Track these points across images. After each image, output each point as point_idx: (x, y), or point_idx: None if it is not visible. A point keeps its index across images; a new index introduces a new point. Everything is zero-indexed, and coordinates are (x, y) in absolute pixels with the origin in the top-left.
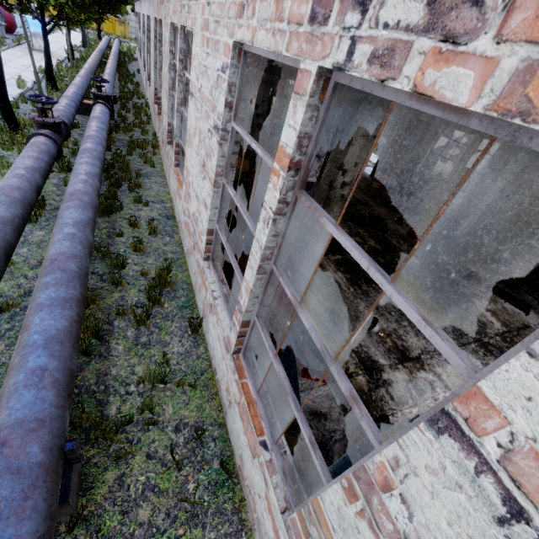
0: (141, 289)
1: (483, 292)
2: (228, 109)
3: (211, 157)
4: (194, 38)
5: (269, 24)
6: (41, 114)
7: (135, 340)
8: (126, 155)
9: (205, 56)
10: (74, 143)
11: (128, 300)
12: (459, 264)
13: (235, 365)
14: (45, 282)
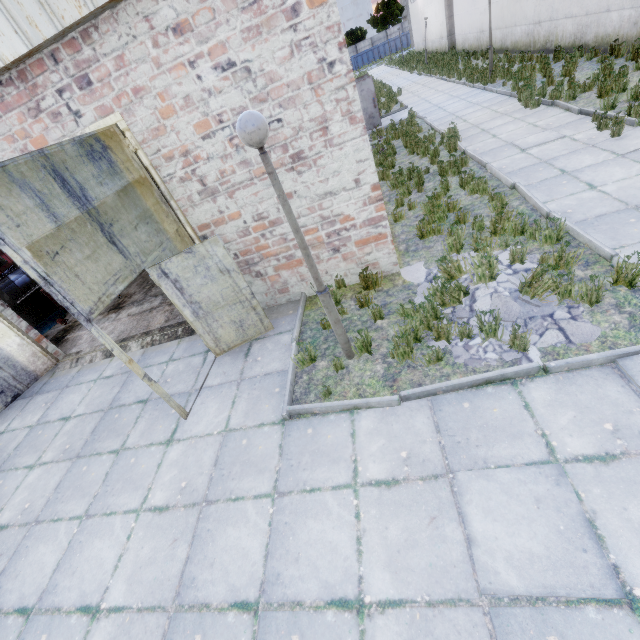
0: None
1: None
2: None
3: None
4: None
5: None
6: None
7: None
8: None
9: None
10: None
11: None
12: None
13: None
14: None
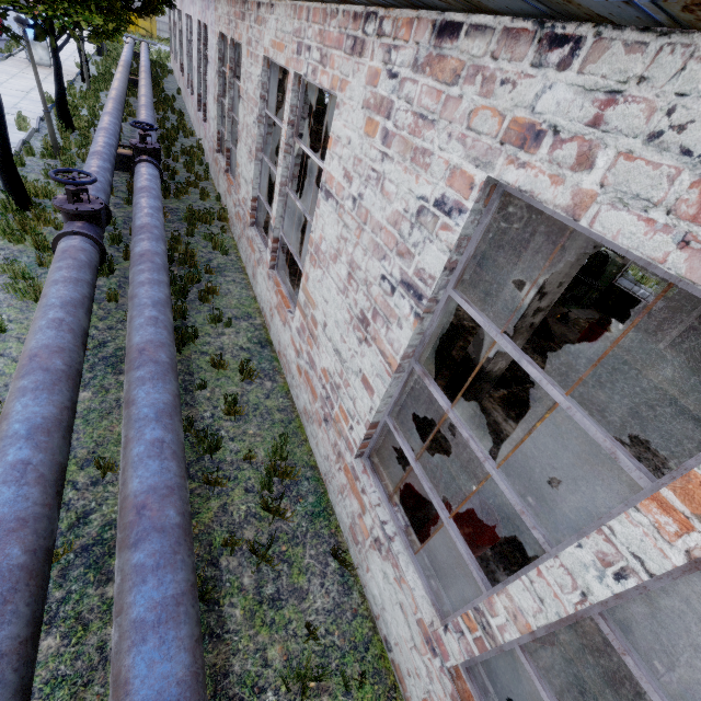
0: (247, 487)
1: (698, 433)
2: (448, 271)
3: (391, 324)
4: (339, 110)
5: (667, 215)
6: (72, 198)
7: (257, 594)
8: (185, 236)
9: (378, 155)
10: (114, 227)
11: (233, 511)
12: (655, 386)
13: (458, 692)
14: (136, 564)
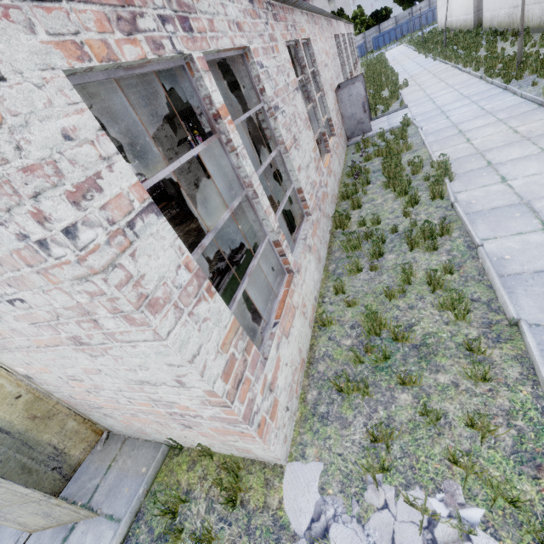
0: None
1: None
2: None
3: None
4: None
5: None
6: None
7: None
8: None
9: None
10: None
11: None
12: None
13: None
14: None
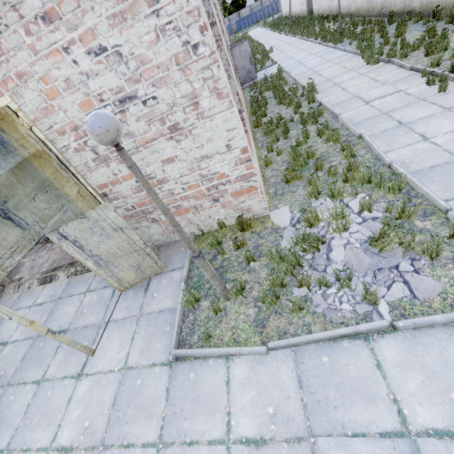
0: None
1: None
2: None
3: None
4: None
5: None
6: None
7: None
8: None
9: None
10: None
11: None
12: None
13: None
14: None
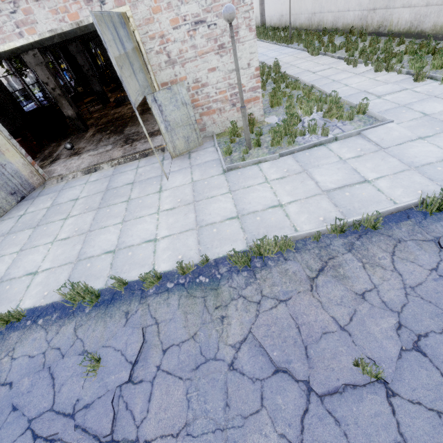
0: None
1: None
2: None
3: None
4: None
5: None
6: None
7: None
8: None
9: None
10: None
11: None
12: None
13: None
14: None
